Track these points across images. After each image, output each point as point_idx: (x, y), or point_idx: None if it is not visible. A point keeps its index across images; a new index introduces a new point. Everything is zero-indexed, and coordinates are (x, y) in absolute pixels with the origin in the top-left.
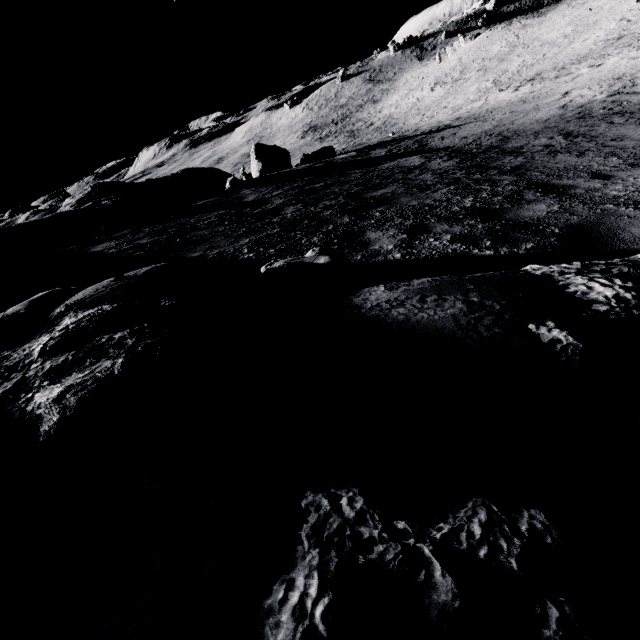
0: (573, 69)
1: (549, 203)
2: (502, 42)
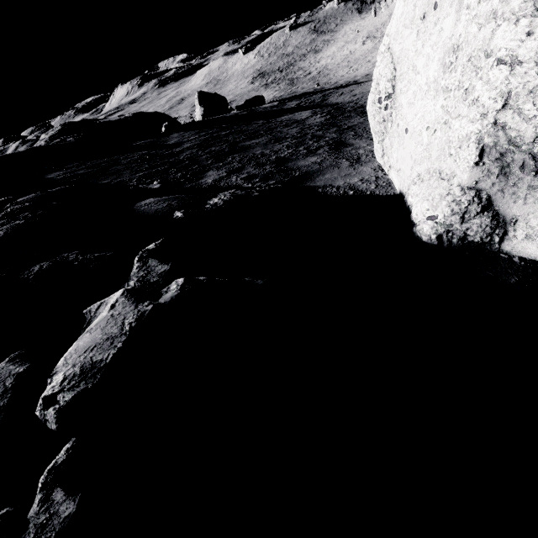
0: None
1: (321, 156)
2: None
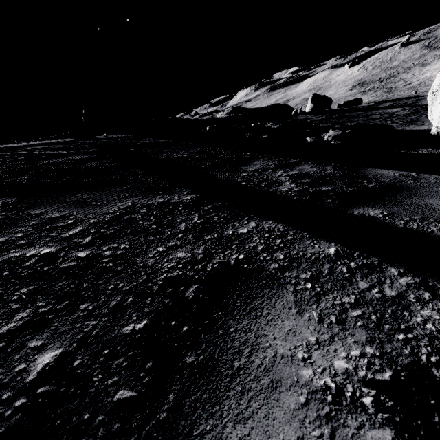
0: None
1: (400, 124)
2: None
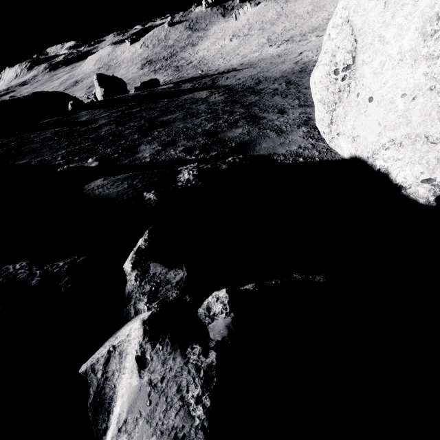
0: (308, 36)
1: (245, 128)
2: (273, 11)
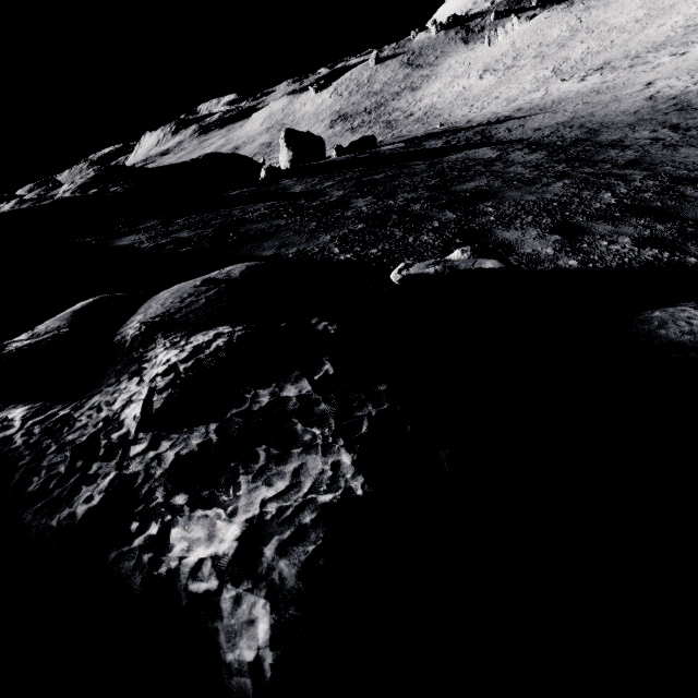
0: (651, 58)
1: None
2: (562, 25)
